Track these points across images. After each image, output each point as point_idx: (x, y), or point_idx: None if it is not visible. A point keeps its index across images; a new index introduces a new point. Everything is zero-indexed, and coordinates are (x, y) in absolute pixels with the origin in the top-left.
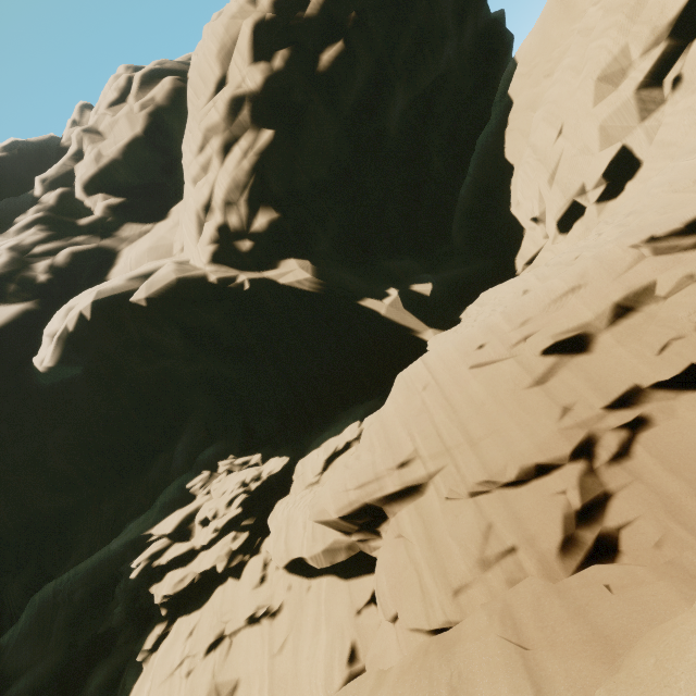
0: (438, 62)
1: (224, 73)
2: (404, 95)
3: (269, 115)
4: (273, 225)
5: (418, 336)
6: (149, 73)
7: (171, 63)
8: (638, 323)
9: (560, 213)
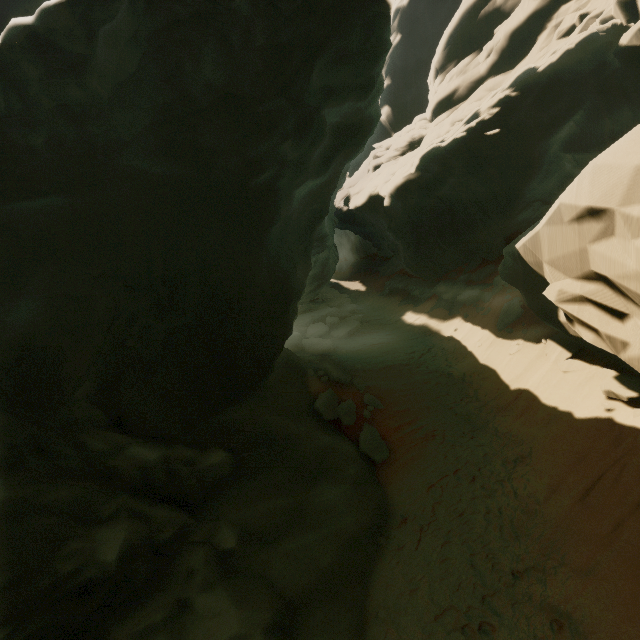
0: None
1: None
2: None
3: (403, 25)
4: (388, 87)
5: None
6: None
7: None
8: None
9: None
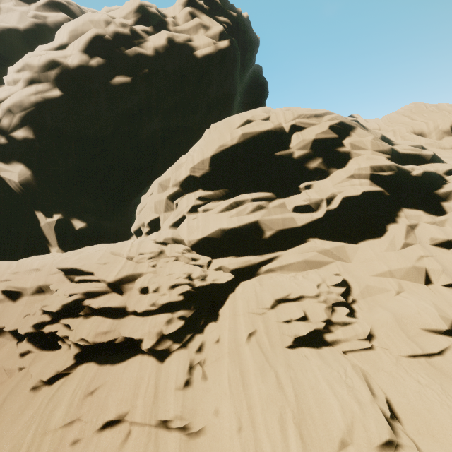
0: (187, 120)
1: (69, 43)
2: (159, 123)
3: (67, 84)
4: (26, 140)
5: (49, 247)
6: (56, 2)
7: (75, 8)
8: (39, 299)
9: (135, 229)
